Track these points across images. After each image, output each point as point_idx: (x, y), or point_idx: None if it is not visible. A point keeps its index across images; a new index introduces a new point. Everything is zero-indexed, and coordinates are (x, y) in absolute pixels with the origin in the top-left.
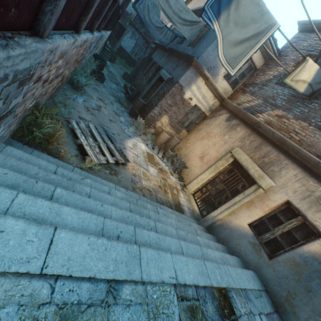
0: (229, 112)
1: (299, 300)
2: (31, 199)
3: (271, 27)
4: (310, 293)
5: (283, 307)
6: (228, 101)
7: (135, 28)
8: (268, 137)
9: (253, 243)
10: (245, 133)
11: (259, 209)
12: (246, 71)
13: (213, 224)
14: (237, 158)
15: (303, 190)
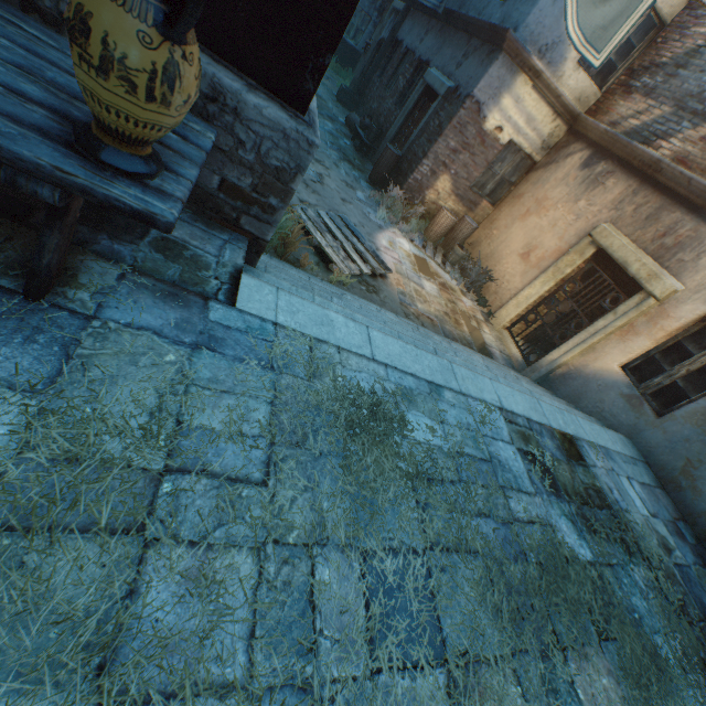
0: (590, 147)
1: (705, 469)
2: (326, 303)
3: None
4: None
5: (674, 482)
6: (587, 119)
7: None
8: (678, 192)
9: (627, 396)
10: (624, 189)
11: (645, 338)
12: (635, 37)
13: (550, 375)
14: (604, 245)
15: None
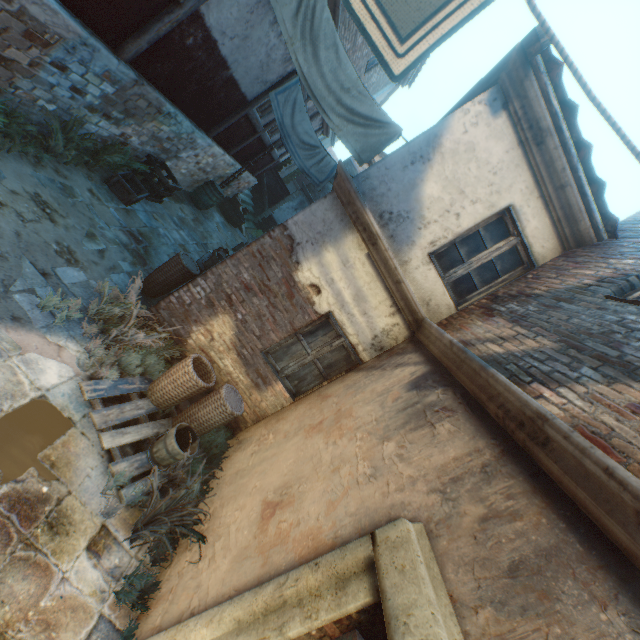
0: (430, 361)
1: None
2: None
3: None
4: None
5: None
6: (432, 325)
7: (307, 197)
8: (604, 527)
9: None
10: (467, 452)
11: None
12: (501, 263)
13: None
14: (391, 599)
15: None
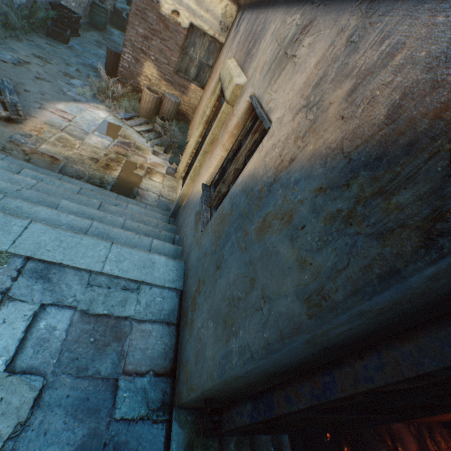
0: (242, 10)
1: (204, 293)
2: None
3: None
4: (218, 272)
5: (186, 315)
6: None
7: None
8: None
9: (197, 213)
10: (245, 25)
11: (219, 146)
12: None
13: (180, 209)
14: (221, 75)
15: (274, 51)
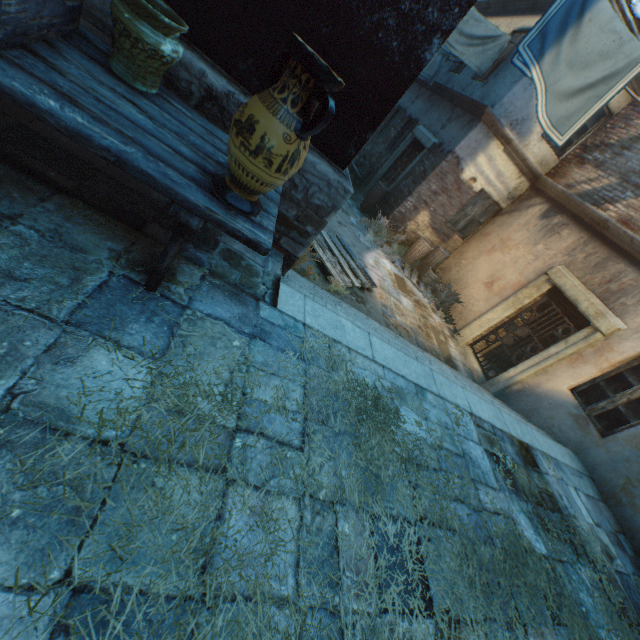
0: (549, 202)
1: None
2: (334, 310)
3: (636, 63)
4: None
5: (616, 498)
6: (547, 180)
7: None
8: (622, 247)
9: (575, 415)
10: (576, 240)
11: (591, 366)
12: (588, 121)
13: (506, 390)
14: (558, 284)
15: None
